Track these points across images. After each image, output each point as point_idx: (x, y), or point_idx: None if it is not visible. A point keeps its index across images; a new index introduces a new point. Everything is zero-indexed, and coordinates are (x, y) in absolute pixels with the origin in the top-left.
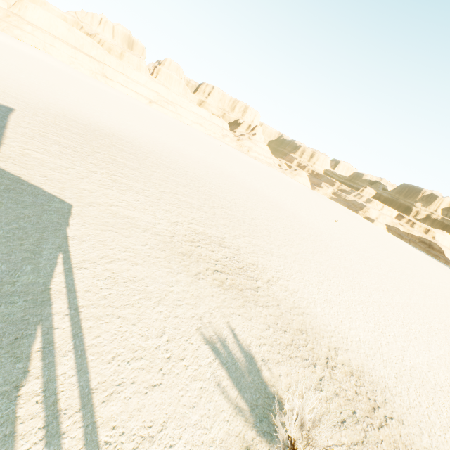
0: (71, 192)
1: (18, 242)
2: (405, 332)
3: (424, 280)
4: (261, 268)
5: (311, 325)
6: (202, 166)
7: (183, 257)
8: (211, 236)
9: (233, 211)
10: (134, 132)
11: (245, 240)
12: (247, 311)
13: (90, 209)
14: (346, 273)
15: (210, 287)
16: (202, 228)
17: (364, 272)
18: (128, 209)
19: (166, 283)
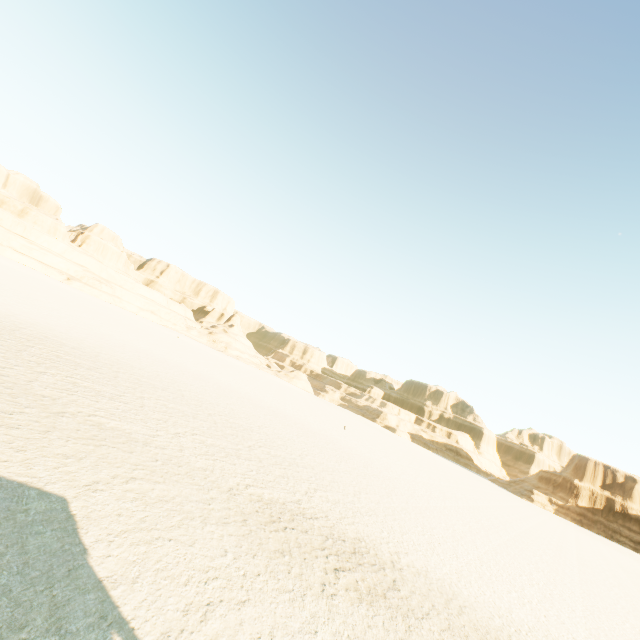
0: (46, 467)
1: (15, 639)
2: (540, 591)
3: (485, 503)
4: (371, 543)
5: (482, 625)
6: (192, 379)
7: (285, 559)
8: (285, 503)
9: (275, 449)
10: (72, 329)
11: (320, 496)
12: (421, 637)
13: (99, 498)
14: (435, 518)
15: (355, 609)
16: (266, 491)
17: (444, 509)
18: (155, 482)
19: (305, 629)
